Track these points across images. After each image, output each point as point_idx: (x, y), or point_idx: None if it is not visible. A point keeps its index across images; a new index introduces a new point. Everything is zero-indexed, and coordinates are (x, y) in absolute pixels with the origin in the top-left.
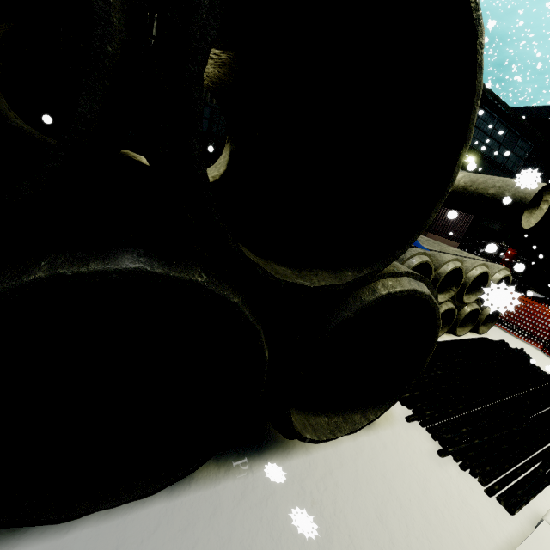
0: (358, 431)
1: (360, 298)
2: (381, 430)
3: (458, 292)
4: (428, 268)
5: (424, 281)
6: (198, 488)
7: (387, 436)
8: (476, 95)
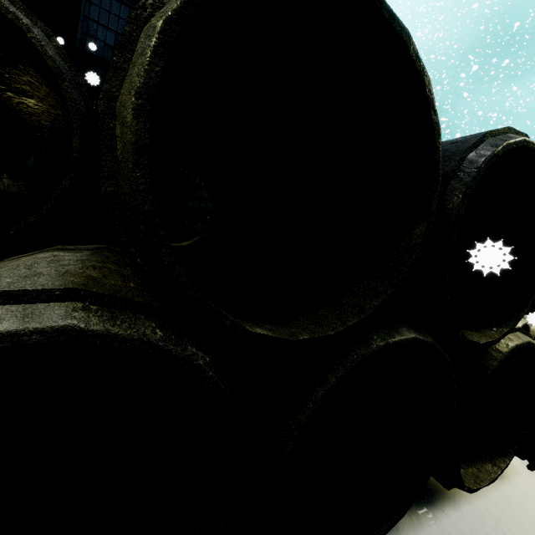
0: (495, 481)
1: (499, 350)
2: (512, 479)
3: None
4: None
5: (527, 334)
6: (407, 534)
7: (520, 484)
8: None
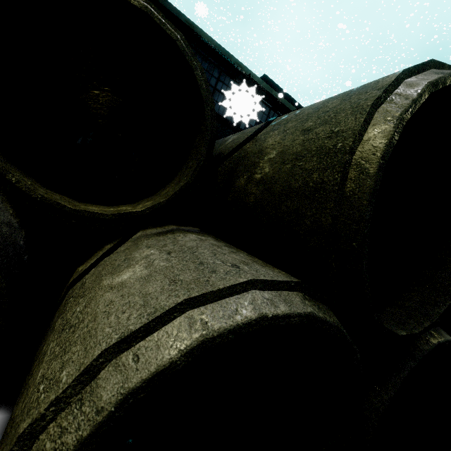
0: None
1: None
2: None
3: None
4: None
5: None
6: None
7: None
8: None
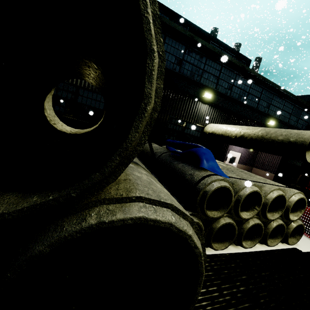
0: None
1: (62, 227)
2: None
3: (261, 210)
4: (229, 191)
5: (168, 206)
6: None
7: None
8: (141, 1)
